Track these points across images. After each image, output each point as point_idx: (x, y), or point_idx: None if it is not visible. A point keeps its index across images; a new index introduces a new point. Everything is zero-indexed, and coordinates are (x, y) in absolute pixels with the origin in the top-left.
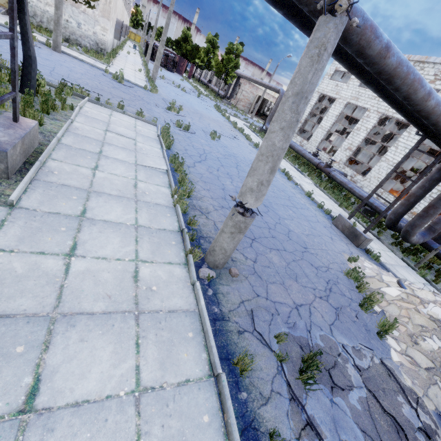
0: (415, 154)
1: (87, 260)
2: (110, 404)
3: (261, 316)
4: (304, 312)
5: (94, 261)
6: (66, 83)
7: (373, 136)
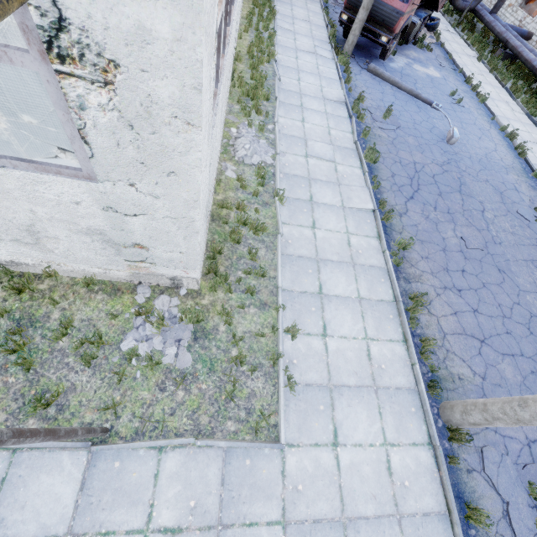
0: None
1: None
2: None
3: None
4: None
5: None
6: None
7: None
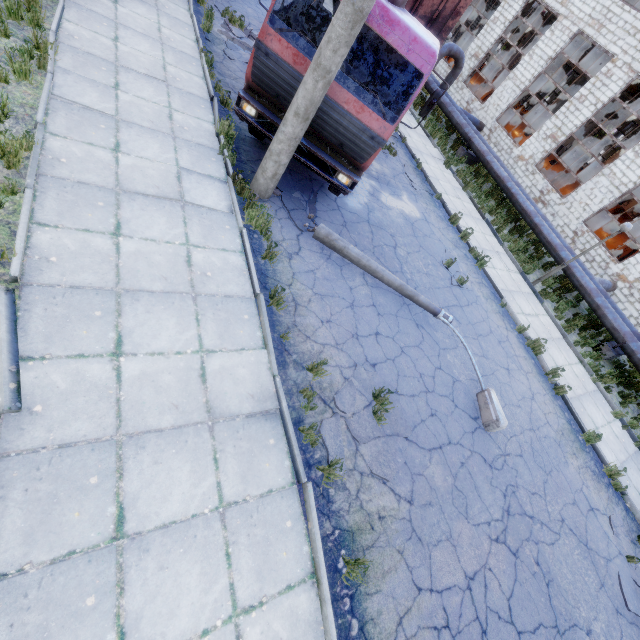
0: (532, 37)
1: None
2: None
3: (221, 6)
4: (254, 27)
5: None
6: None
7: (489, 2)
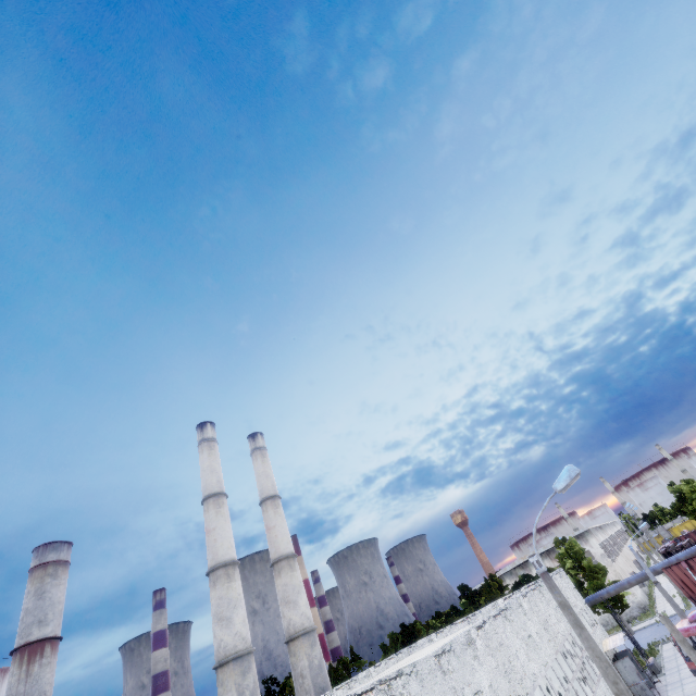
0: None
1: (683, 674)
2: (692, 681)
3: None
4: None
5: (684, 673)
6: (649, 644)
7: None
